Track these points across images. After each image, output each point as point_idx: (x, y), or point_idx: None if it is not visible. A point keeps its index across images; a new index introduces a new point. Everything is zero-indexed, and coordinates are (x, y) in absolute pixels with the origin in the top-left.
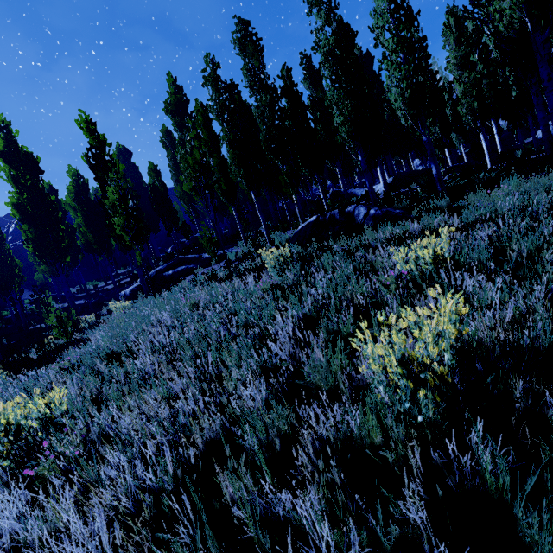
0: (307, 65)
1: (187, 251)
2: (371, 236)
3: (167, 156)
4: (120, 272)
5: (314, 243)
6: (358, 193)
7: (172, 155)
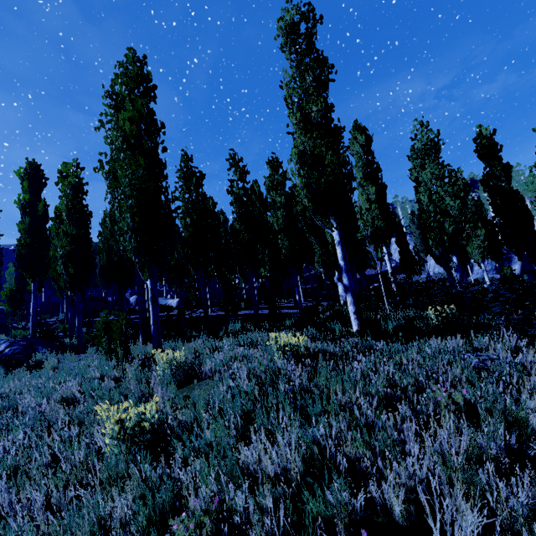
0: None
1: None
2: None
3: None
4: None
5: None
6: (160, 303)
7: None
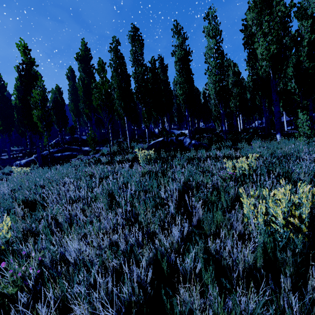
0: (161, 61)
1: (69, 143)
2: (195, 154)
3: (68, 84)
4: (13, 149)
5: (163, 152)
6: (175, 132)
7: (72, 85)
